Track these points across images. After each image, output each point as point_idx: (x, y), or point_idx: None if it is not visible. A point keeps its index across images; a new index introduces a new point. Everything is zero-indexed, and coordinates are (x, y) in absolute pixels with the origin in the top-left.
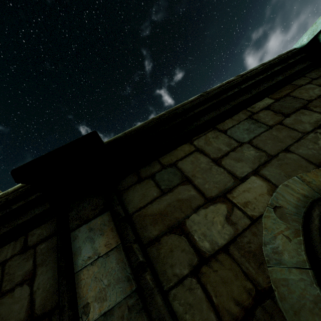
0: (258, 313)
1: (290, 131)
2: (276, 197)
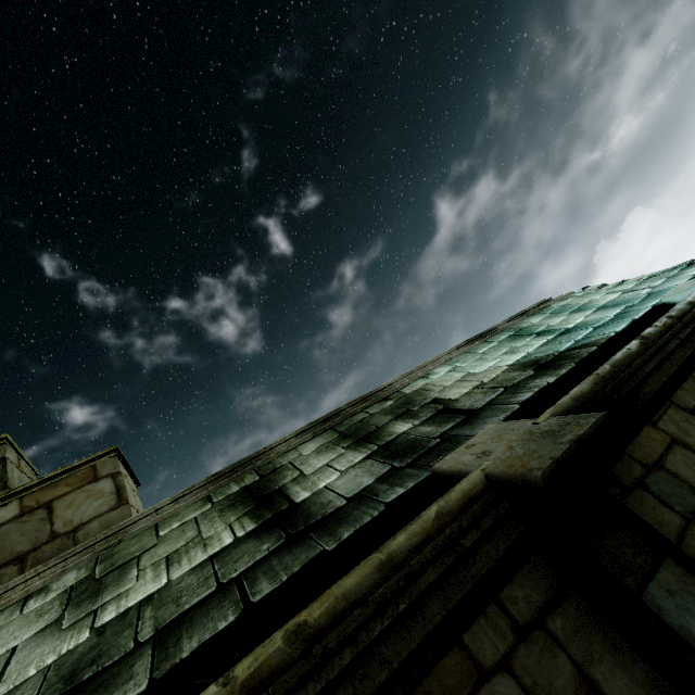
0: None
1: None
2: None
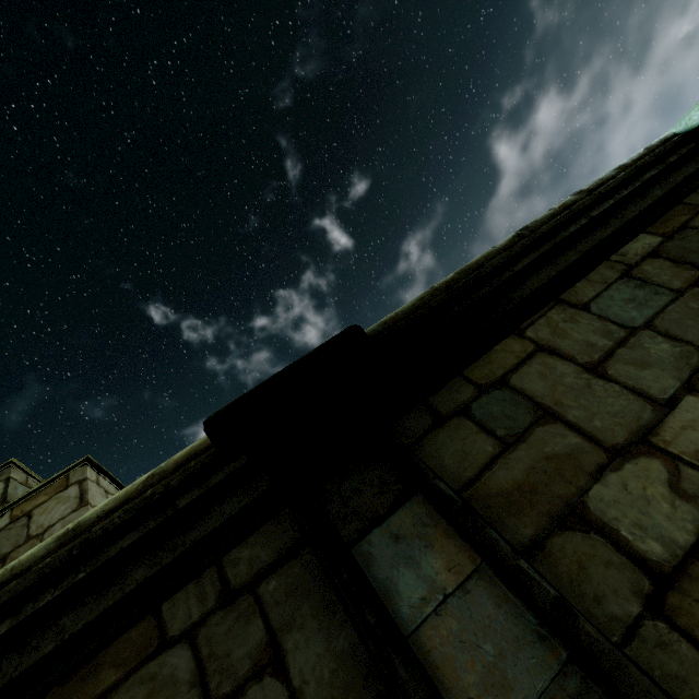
0: None
1: None
2: None
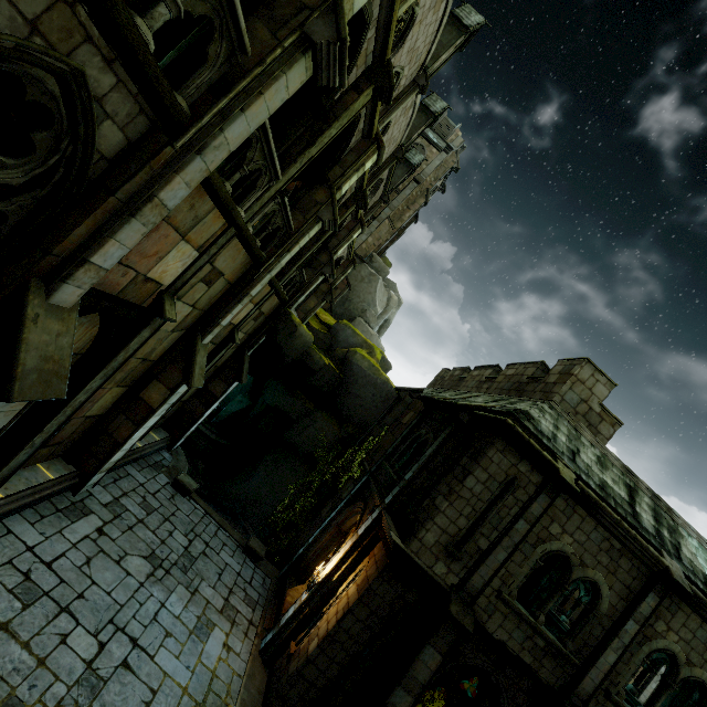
0: (646, 638)
1: (702, 651)
2: (672, 643)
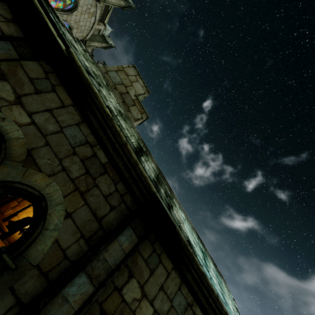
0: None
1: None
2: None
